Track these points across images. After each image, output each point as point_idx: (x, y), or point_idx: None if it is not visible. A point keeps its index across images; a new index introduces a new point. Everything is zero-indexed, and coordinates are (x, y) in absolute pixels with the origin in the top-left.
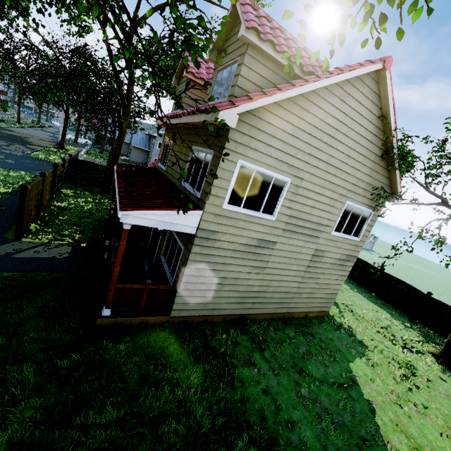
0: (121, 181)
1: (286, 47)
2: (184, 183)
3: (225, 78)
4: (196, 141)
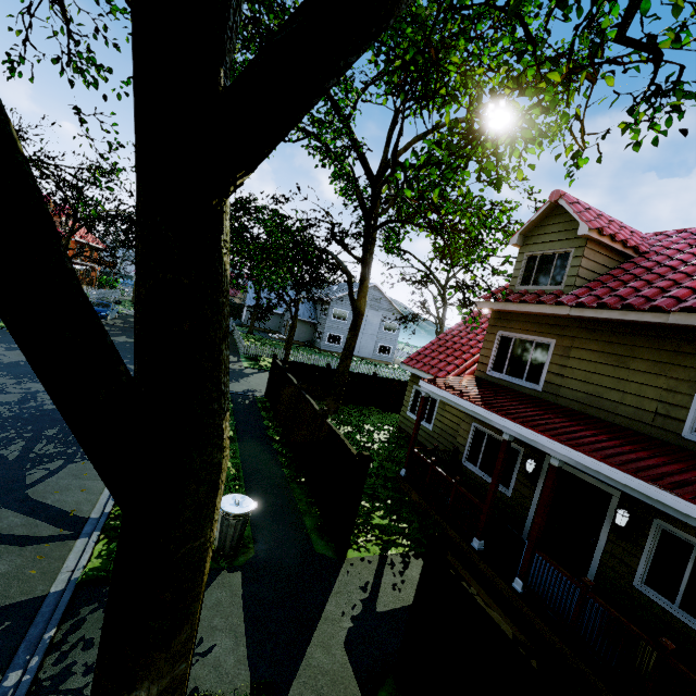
0: (563, 440)
1: None
2: None
3: None
4: None
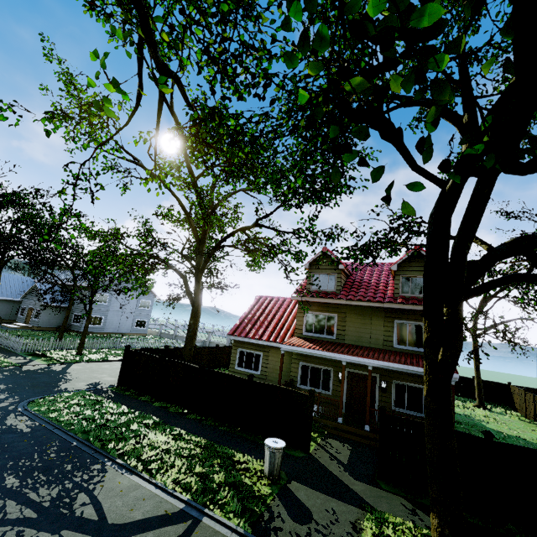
0: (372, 358)
1: None
2: (400, 346)
3: (417, 283)
4: (401, 317)
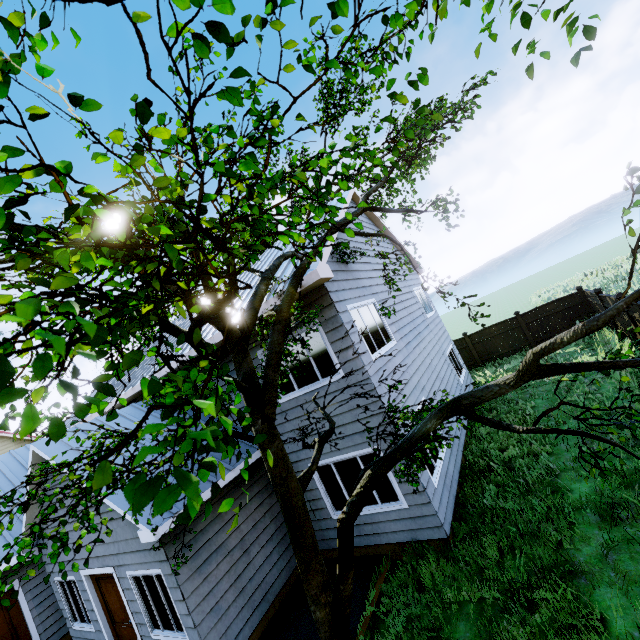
0: None
1: None
2: None
3: None
4: None
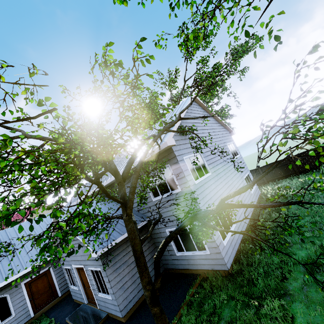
0: None
1: (17, 219)
2: None
3: None
4: None
